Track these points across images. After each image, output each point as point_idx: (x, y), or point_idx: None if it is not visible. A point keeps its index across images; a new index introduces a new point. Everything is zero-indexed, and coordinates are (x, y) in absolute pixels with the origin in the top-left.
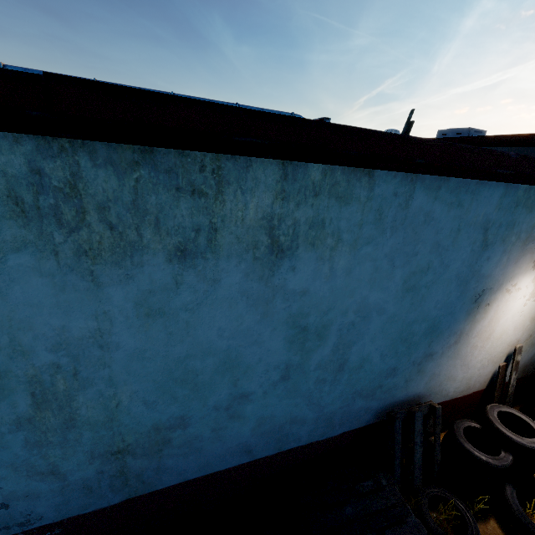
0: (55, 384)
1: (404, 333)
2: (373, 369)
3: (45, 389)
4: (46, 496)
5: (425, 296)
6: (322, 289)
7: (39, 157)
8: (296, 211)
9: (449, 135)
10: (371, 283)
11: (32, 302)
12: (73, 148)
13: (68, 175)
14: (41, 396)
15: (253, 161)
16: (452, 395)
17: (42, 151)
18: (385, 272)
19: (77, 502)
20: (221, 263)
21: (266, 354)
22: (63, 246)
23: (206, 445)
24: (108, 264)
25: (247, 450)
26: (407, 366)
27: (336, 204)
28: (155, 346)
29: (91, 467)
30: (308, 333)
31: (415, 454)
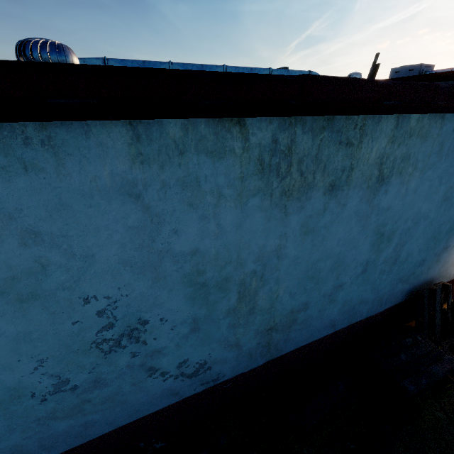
0: (251, 284)
1: (435, 233)
2: (412, 261)
3: (245, 288)
4: (229, 361)
5: (453, 204)
6: (398, 205)
7: (278, 131)
8: (397, 150)
9: (402, 72)
10: (425, 198)
11: (252, 229)
12: (295, 122)
13: (289, 141)
14: (242, 293)
15: (382, 117)
16: (452, 277)
17: (280, 127)
18: (435, 189)
19: (242, 365)
20: (350, 192)
21: (358, 255)
22: (276, 190)
23: (313, 322)
24: (294, 200)
25: (333, 324)
26: (431, 257)
27: (419, 142)
28: (304, 254)
29: (254, 340)
30: (383, 238)
31: (435, 318)
